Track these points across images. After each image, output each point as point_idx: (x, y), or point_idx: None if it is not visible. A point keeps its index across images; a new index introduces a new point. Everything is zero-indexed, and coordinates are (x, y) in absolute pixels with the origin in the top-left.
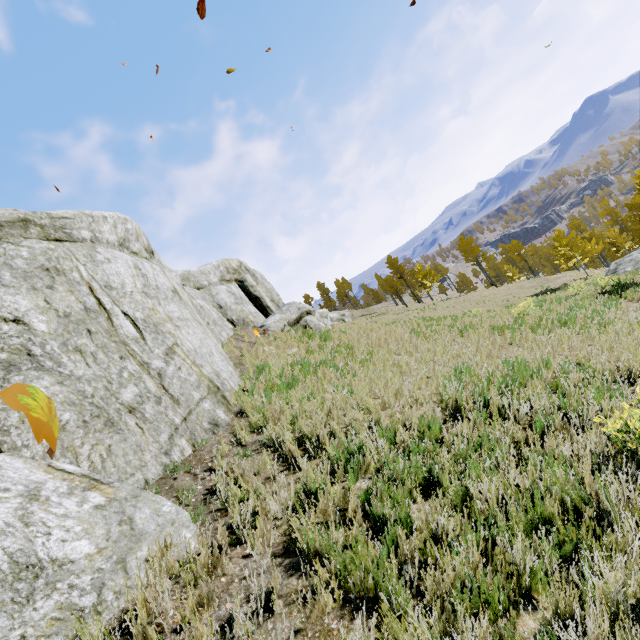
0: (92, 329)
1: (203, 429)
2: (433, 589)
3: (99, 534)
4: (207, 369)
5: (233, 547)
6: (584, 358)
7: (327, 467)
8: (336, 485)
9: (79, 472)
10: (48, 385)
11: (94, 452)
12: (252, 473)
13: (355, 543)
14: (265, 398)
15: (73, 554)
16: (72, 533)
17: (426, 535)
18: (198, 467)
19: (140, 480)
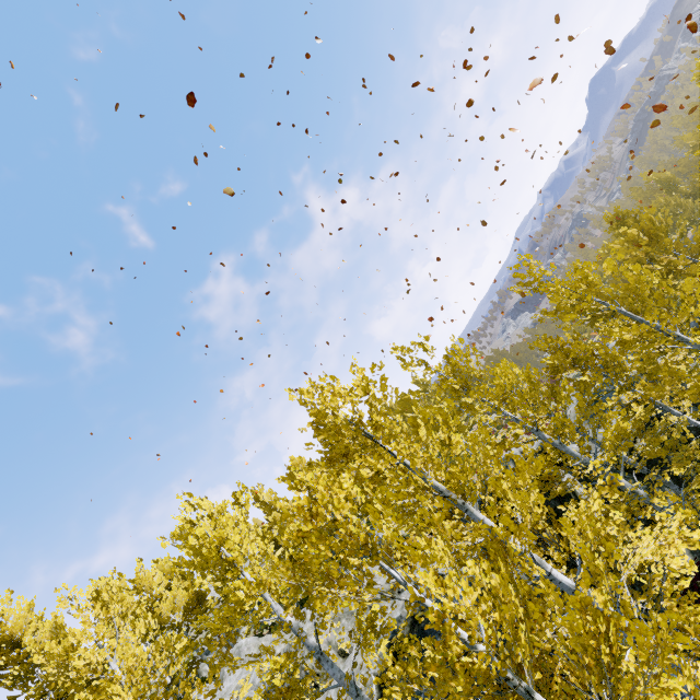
0: None
1: None
2: None
3: None
4: None
5: None
6: None
7: None
8: None
9: None
10: None
11: None
12: None
13: None
14: None
15: None
16: None
17: None
18: None
19: None
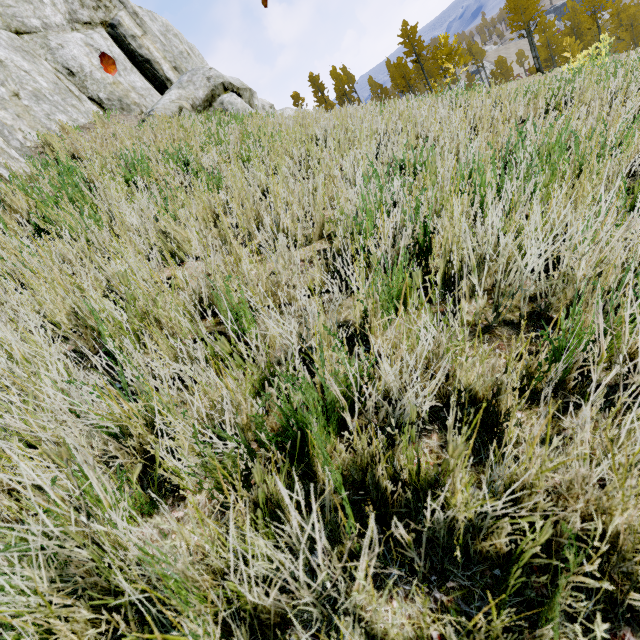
0: None
1: None
2: None
3: None
4: None
5: None
6: None
7: None
8: None
9: None
10: None
11: None
12: None
13: None
14: None
15: None
16: None
17: None
18: None
19: None
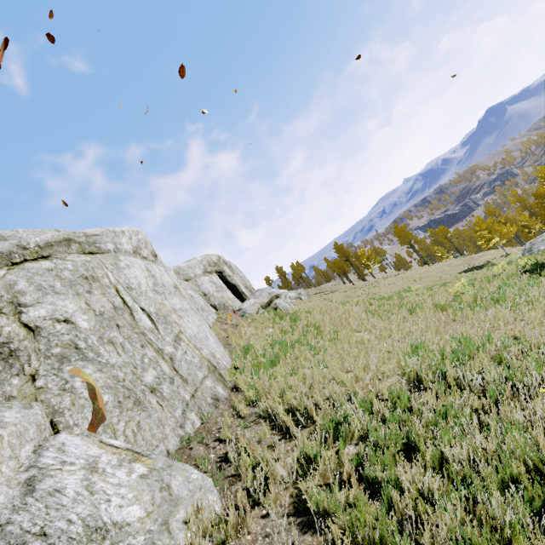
0: (120, 324)
1: (207, 404)
2: (435, 541)
3: (146, 500)
4: (205, 351)
5: (255, 508)
6: (519, 332)
7: (319, 435)
8: (328, 451)
9: (124, 446)
10: (91, 372)
11: (128, 428)
12: (256, 442)
13: (354, 503)
14: (255, 375)
15: (129, 518)
16: (126, 499)
17: (416, 494)
18: (208, 438)
19: (163, 451)
